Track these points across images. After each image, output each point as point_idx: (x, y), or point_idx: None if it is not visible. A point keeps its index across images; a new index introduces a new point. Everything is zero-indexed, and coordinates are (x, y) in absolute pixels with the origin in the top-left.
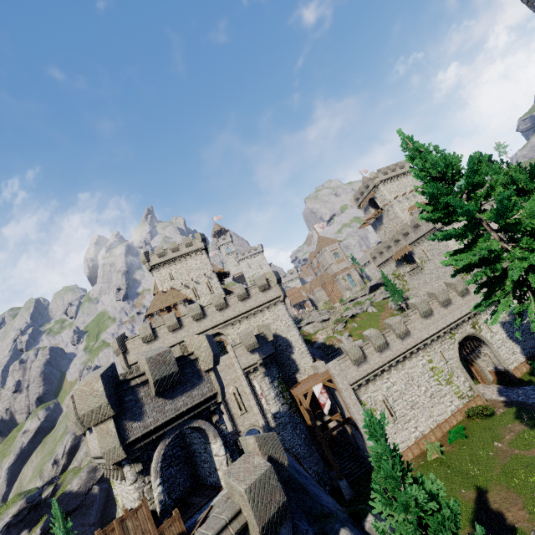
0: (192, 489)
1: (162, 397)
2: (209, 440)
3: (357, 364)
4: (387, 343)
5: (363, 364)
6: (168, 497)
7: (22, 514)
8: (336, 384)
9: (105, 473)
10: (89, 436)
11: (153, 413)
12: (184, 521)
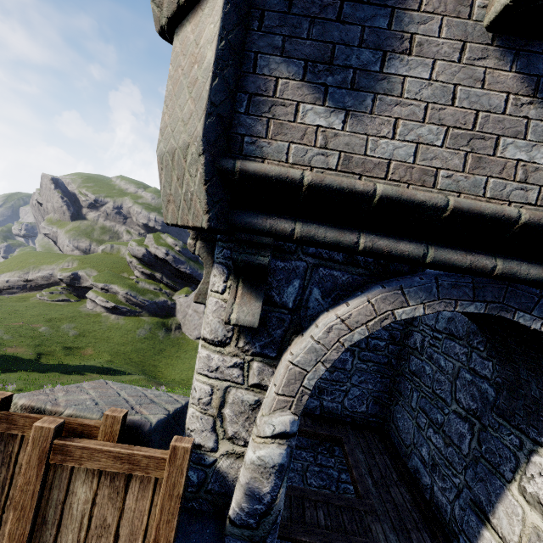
0: (364, 423)
1: (521, 71)
2: (542, 433)
3: None
4: None
5: None
6: (316, 395)
7: None
8: None
9: None
10: None
11: (424, 122)
12: (307, 537)
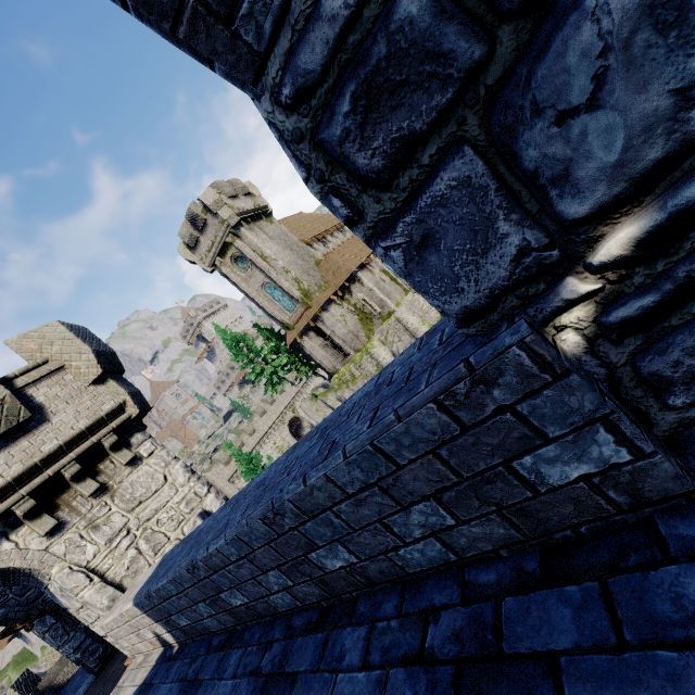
0: None
1: None
2: None
3: (228, 464)
4: (244, 443)
5: (232, 463)
6: None
7: None
8: (218, 486)
9: None
10: None
11: None
12: None
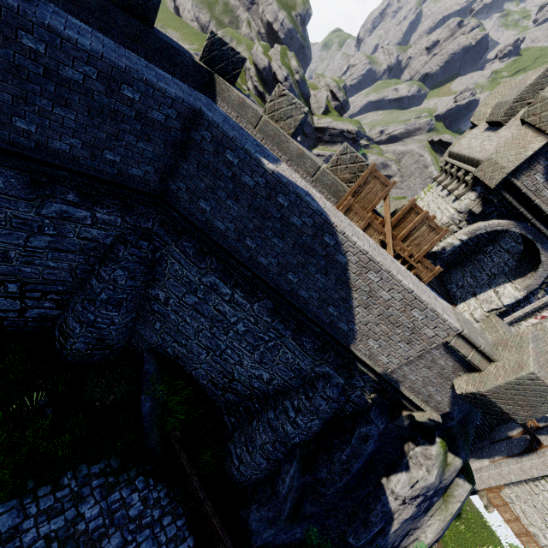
0: None
1: None
2: (514, 279)
3: None
4: None
5: None
6: None
7: (349, 136)
8: None
9: (437, 175)
10: (477, 132)
11: None
12: None
